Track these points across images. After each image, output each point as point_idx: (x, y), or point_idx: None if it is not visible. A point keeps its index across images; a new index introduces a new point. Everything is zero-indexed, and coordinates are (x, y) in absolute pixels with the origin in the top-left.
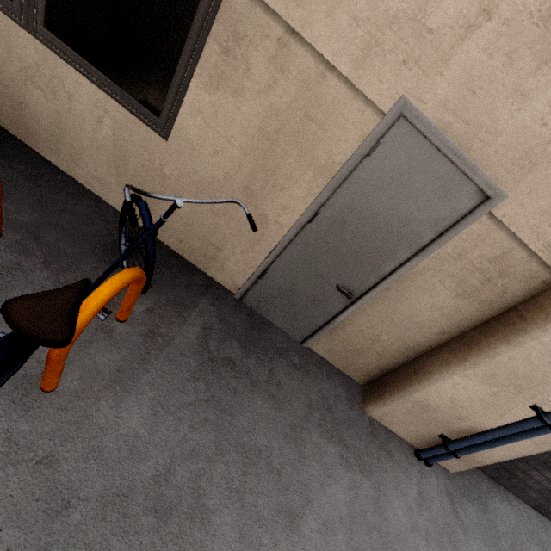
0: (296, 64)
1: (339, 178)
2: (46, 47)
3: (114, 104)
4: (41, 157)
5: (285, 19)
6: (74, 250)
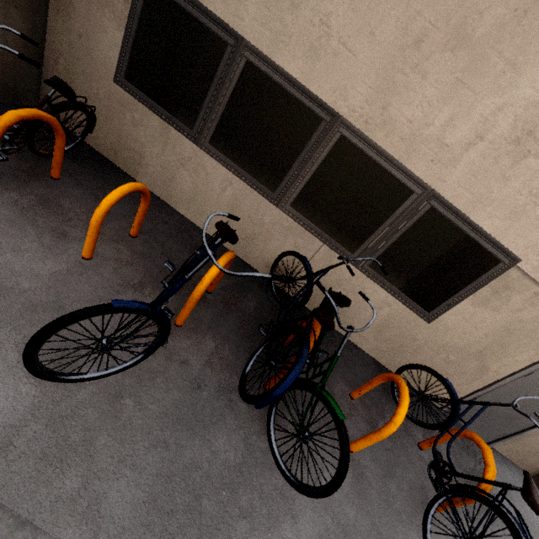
0: None
1: None
2: (362, 274)
3: (398, 303)
4: None
5: None
6: (376, 396)
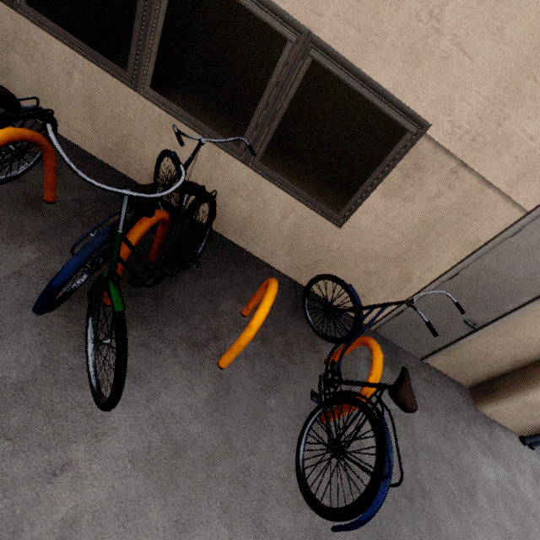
0: (462, 183)
1: (482, 251)
2: (255, 173)
3: (302, 206)
4: (226, 239)
5: (459, 158)
6: (280, 315)
